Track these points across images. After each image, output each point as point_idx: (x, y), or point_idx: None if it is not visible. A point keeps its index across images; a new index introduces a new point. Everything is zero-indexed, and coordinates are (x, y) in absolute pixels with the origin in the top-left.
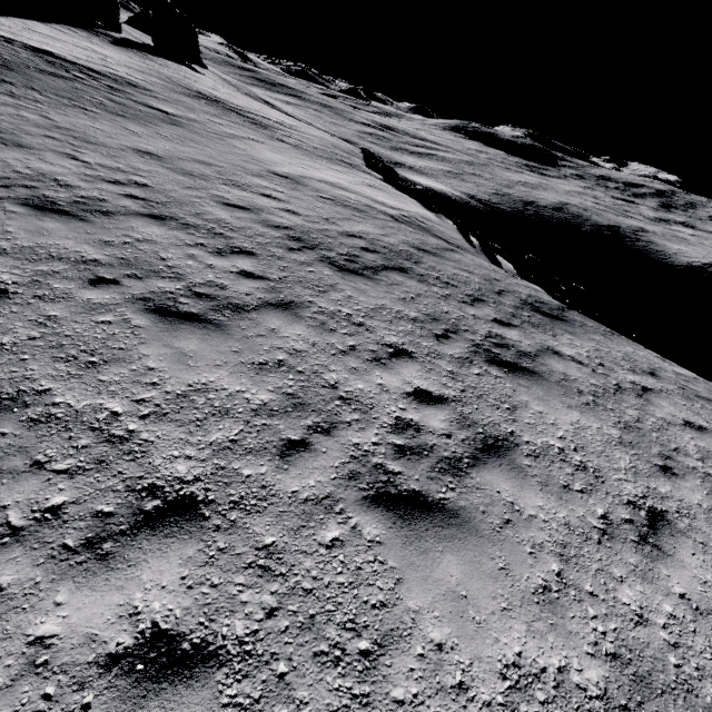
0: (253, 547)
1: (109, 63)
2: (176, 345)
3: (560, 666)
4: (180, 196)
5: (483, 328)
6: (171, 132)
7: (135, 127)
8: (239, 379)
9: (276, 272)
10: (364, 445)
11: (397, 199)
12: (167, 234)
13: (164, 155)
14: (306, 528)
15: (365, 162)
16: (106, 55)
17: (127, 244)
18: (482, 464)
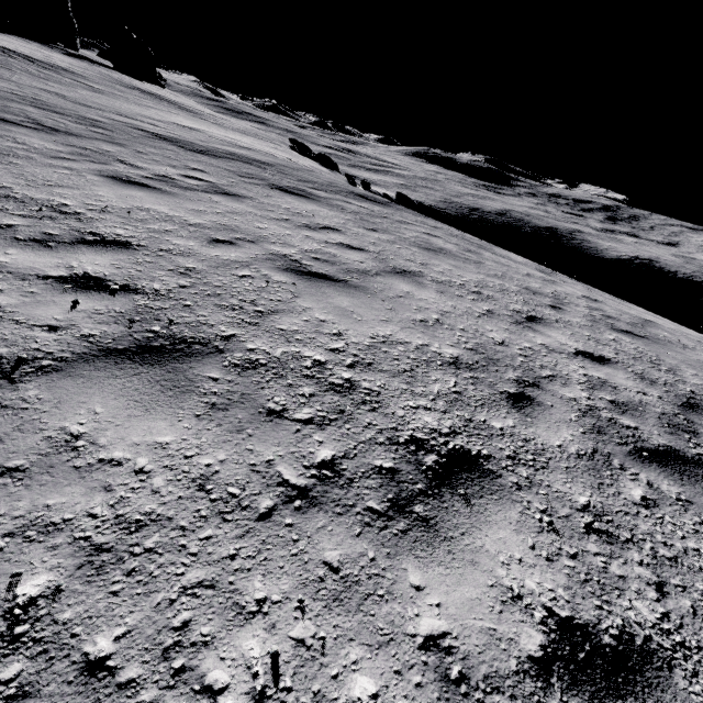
0: (3, 160)
1: (52, 59)
2: (7, 128)
3: (178, 216)
4: (69, 108)
5: (291, 185)
6: (89, 93)
7: (53, 84)
8: (46, 143)
9: (124, 137)
10: (122, 171)
11: (296, 157)
12: (40, 111)
13: (70, 96)
14: (46, 167)
15: (290, 148)
16: (52, 55)
17: (0, 105)
18: (211, 193)
